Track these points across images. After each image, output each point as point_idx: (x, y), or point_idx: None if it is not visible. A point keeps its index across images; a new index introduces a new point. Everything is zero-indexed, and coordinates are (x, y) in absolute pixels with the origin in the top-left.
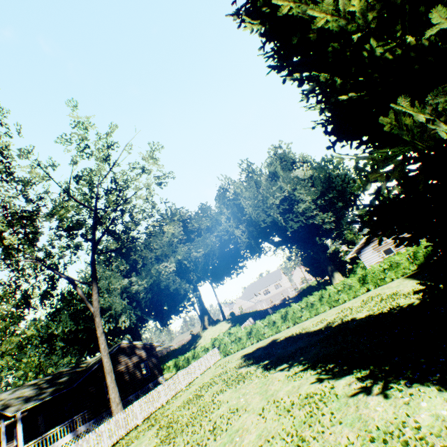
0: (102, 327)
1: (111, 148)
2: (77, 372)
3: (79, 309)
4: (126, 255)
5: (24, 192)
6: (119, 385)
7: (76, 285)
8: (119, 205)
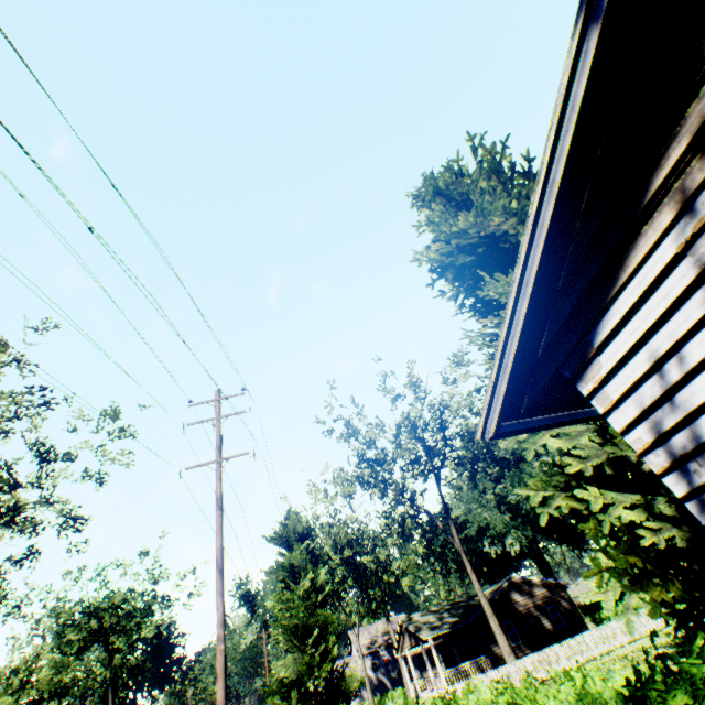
0: (469, 565)
1: (416, 385)
2: (471, 606)
3: (446, 540)
4: (468, 482)
5: (370, 444)
6: (522, 630)
7: (434, 517)
8: (444, 430)
